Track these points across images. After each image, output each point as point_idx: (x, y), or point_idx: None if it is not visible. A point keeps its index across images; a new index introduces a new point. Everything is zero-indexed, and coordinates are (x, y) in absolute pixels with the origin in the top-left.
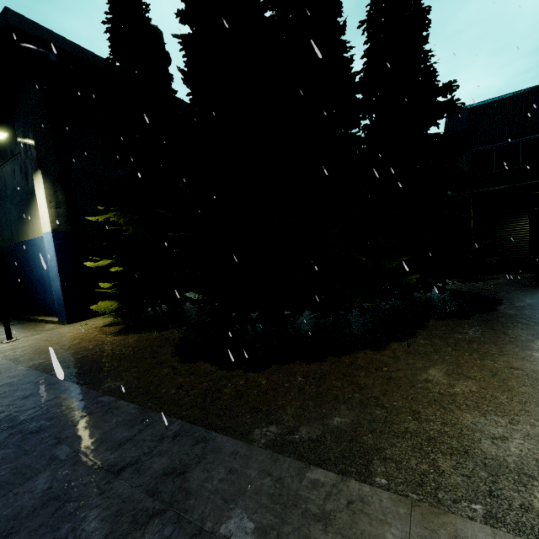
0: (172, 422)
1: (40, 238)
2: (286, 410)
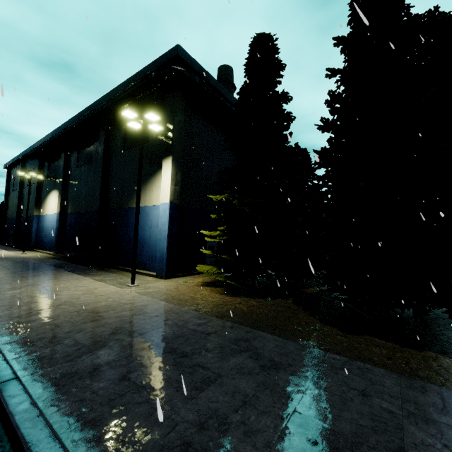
0: None
1: (150, 207)
2: None
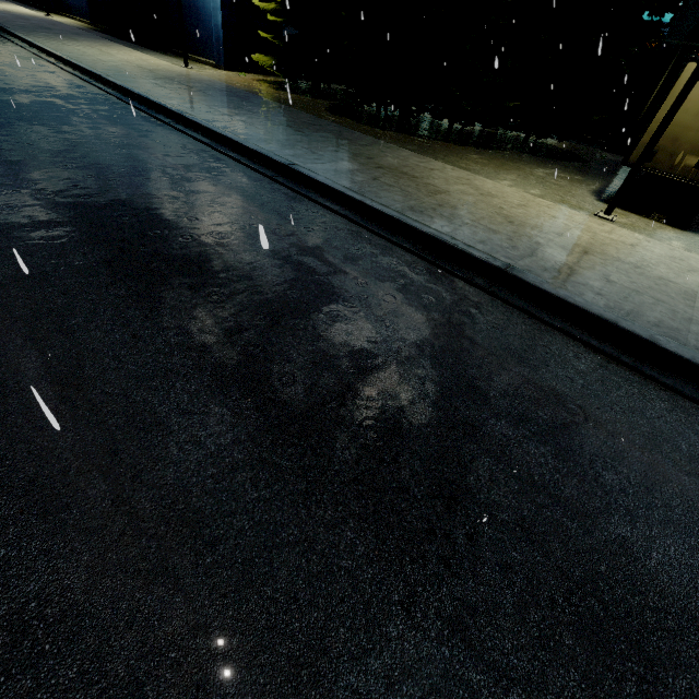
0: (333, 124)
1: None
2: (388, 140)
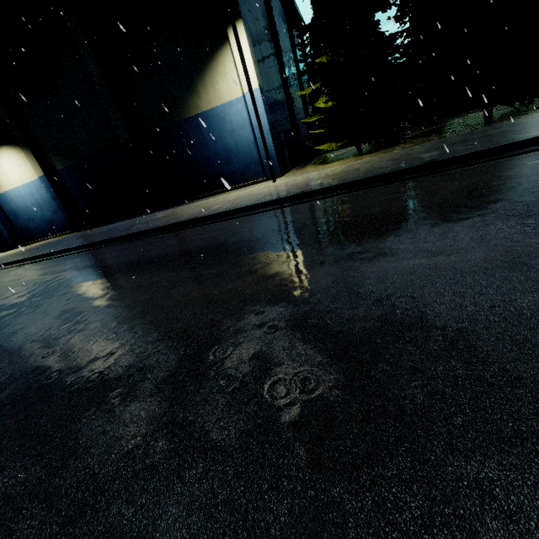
0: None
1: (222, 106)
2: None
